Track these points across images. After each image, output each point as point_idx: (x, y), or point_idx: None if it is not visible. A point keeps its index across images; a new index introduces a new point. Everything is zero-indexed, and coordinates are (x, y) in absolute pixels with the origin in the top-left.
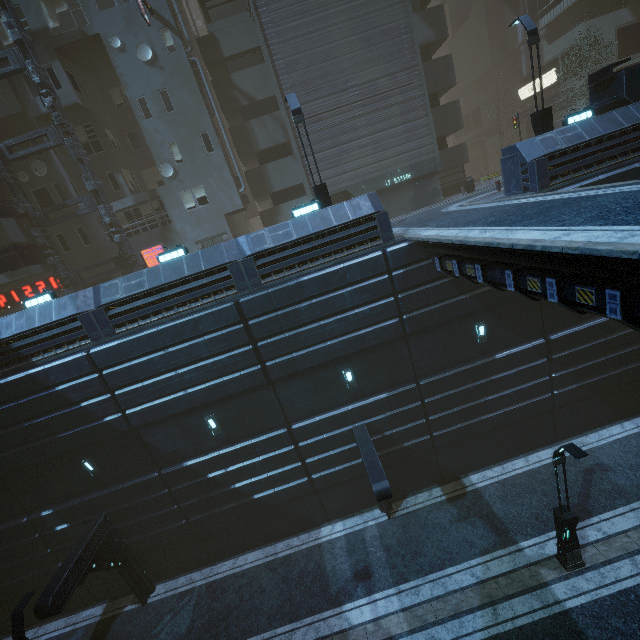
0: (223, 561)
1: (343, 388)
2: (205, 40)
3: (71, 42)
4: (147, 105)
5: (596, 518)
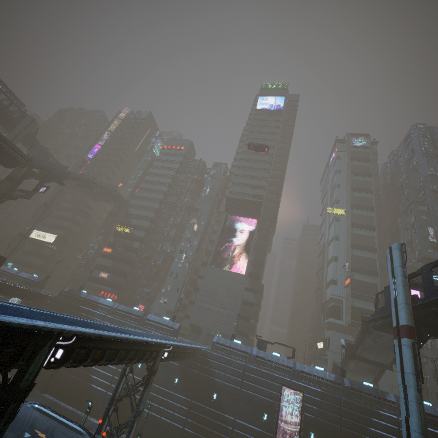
0: (65, 403)
1: (136, 368)
2: (197, 268)
3: (169, 255)
4: (172, 274)
5: None
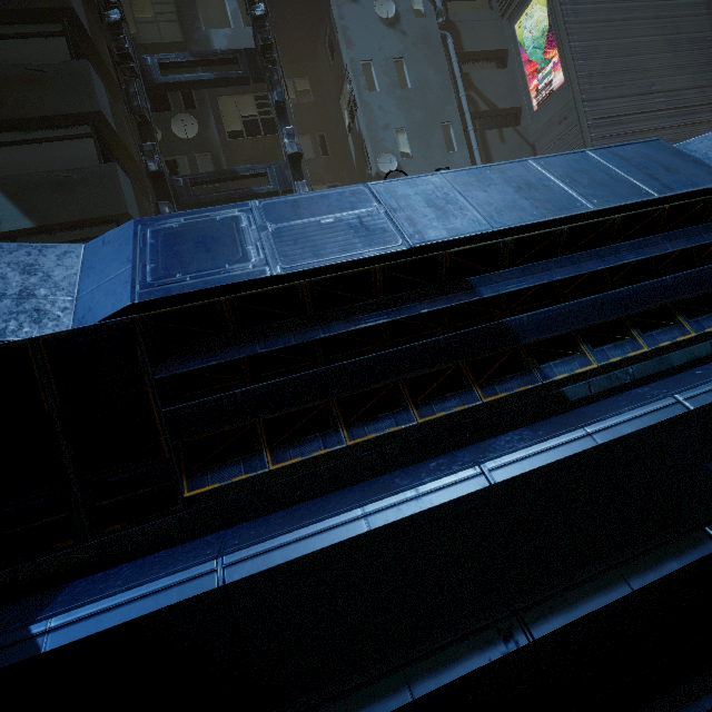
0: None
1: None
2: (443, 28)
3: None
4: (373, 73)
5: None
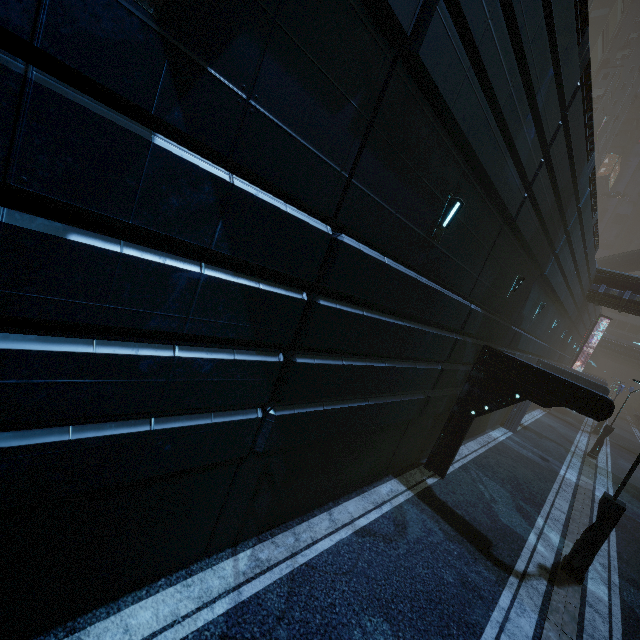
0: None
1: (549, 330)
2: None
3: None
4: None
5: (575, 443)
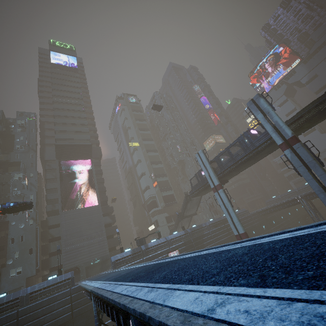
0: None
1: None
2: (44, 221)
3: None
4: (14, 239)
5: None
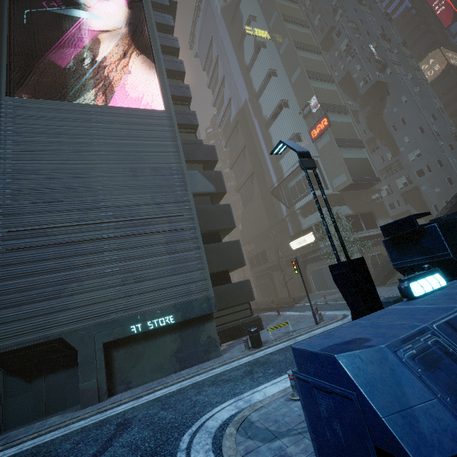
0: None
1: None
2: None
3: None
4: None
5: None
